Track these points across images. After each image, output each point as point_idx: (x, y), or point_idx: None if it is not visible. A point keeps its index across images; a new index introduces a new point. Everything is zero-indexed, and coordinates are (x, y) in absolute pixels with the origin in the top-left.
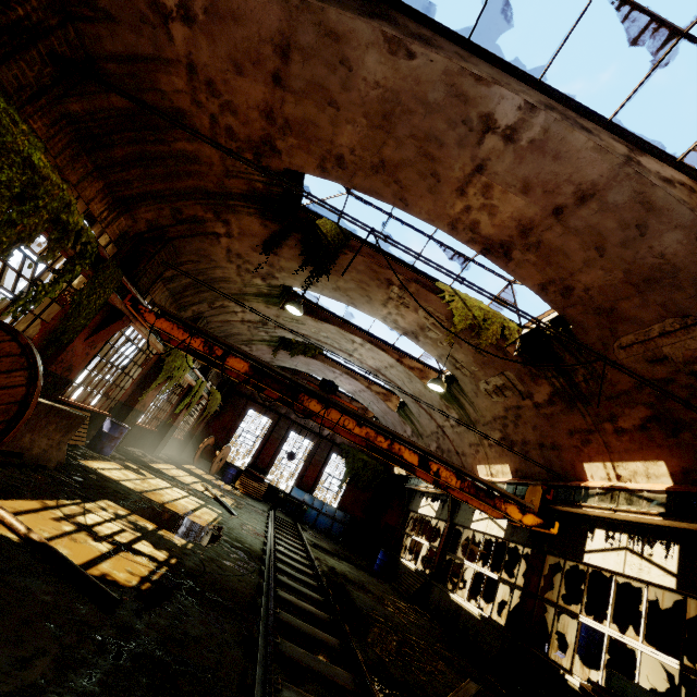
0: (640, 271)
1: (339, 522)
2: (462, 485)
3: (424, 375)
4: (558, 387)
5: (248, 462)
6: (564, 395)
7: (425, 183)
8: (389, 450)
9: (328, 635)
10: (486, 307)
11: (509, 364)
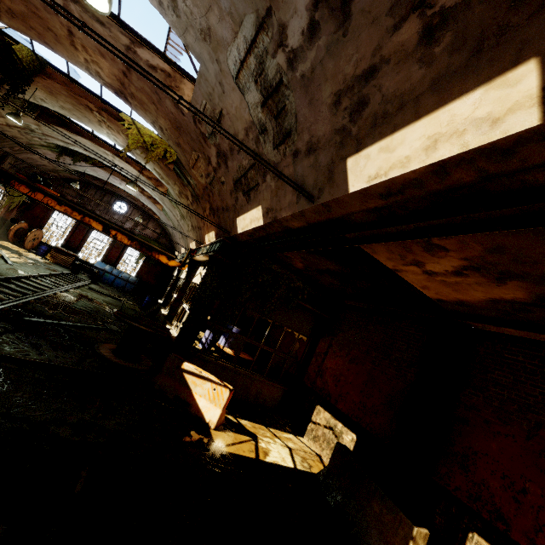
0: (173, 122)
1: (131, 283)
2: (131, 243)
3: (159, 184)
4: (191, 192)
5: (62, 243)
6: (194, 197)
7: (50, 34)
8: (81, 221)
9: (4, 297)
10: (155, 136)
11: (174, 176)
